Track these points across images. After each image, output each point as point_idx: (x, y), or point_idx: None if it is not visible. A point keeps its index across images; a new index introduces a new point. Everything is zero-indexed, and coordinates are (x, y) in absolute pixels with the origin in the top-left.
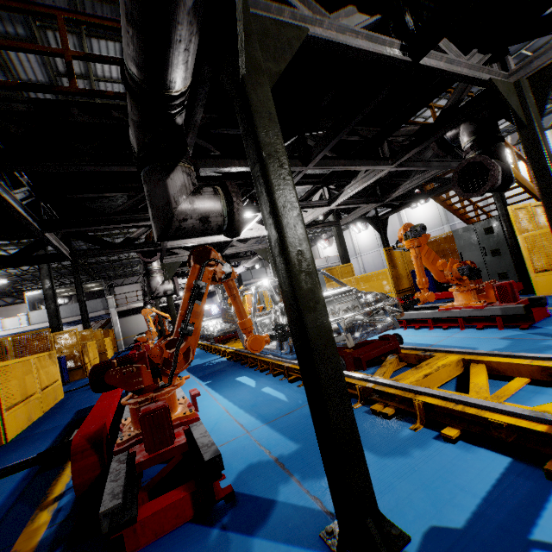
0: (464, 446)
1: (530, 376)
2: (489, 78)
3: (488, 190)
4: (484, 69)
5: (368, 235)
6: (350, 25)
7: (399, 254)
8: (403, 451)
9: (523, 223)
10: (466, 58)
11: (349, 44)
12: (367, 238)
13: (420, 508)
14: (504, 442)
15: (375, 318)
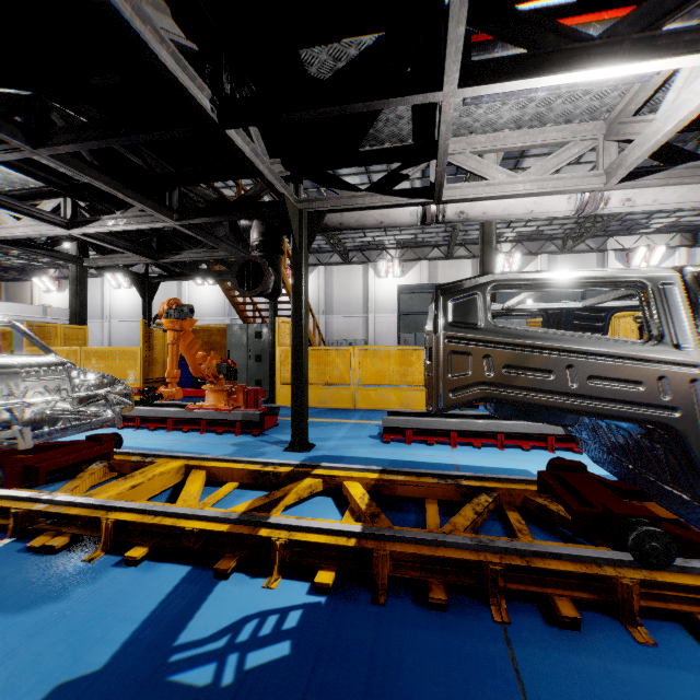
0: (148, 566)
1: (241, 480)
2: (283, 193)
3: (260, 293)
4: (282, 182)
5: (131, 296)
6: (157, 22)
7: (162, 334)
8: (58, 595)
9: (284, 337)
10: (270, 161)
11: (147, 42)
12: (129, 300)
13: (50, 667)
14: (192, 551)
15: (90, 409)
